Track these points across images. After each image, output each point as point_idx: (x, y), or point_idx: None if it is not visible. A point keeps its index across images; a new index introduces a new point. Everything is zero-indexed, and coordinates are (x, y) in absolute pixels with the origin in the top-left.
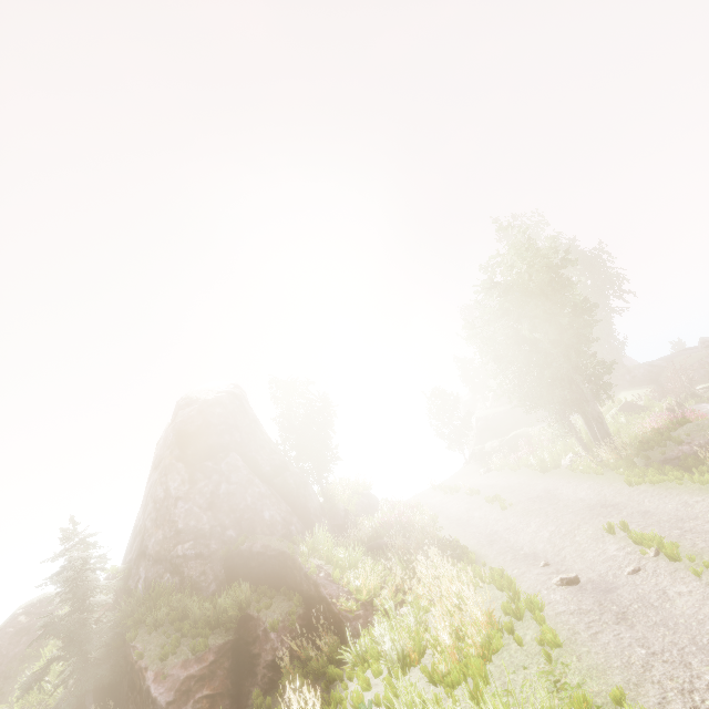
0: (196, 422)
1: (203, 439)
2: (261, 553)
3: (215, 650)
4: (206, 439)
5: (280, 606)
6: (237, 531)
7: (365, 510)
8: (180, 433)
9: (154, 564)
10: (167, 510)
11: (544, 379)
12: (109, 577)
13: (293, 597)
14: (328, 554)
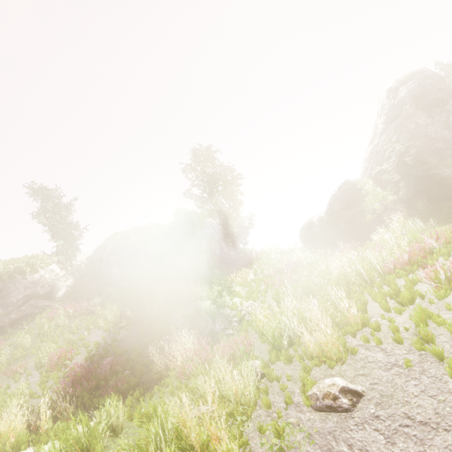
0: (419, 89)
1: (425, 98)
2: None
3: None
4: (427, 97)
5: None
6: None
7: None
8: (412, 96)
9: (417, 156)
10: (420, 132)
11: None
12: (382, 169)
13: None
14: None
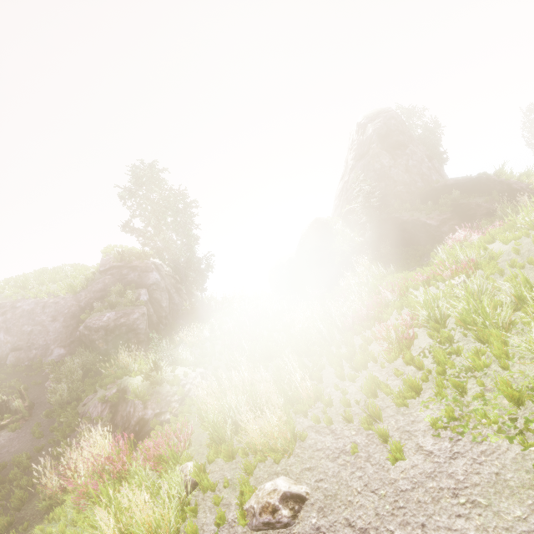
0: (384, 129)
1: (389, 139)
2: (455, 184)
3: (449, 213)
4: (391, 139)
5: (481, 198)
6: (421, 184)
7: None
8: (378, 135)
9: (382, 198)
10: (385, 173)
11: None
12: (351, 208)
13: (486, 195)
14: (510, 175)
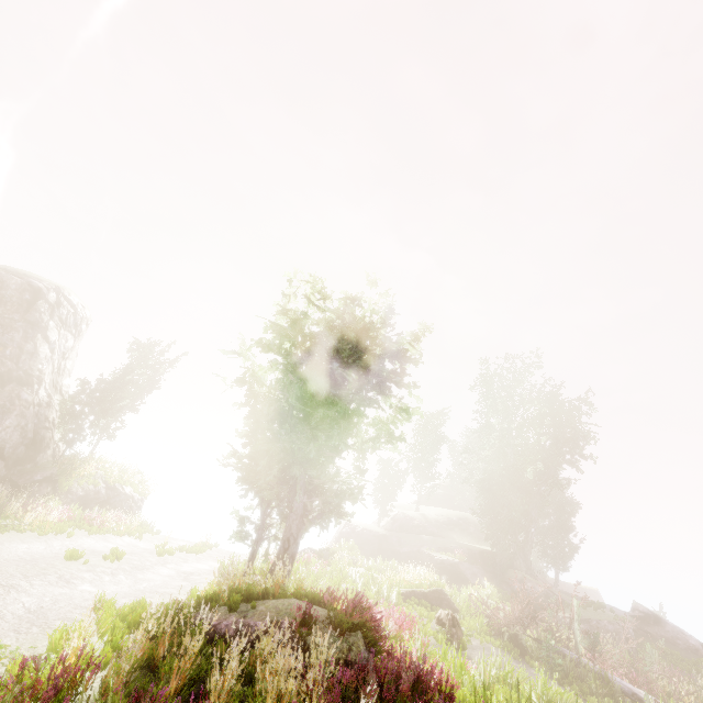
0: None
1: None
2: None
3: None
4: None
5: None
6: None
7: (85, 499)
8: None
9: None
10: None
11: (253, 444)
12: None
13: None
14: None
